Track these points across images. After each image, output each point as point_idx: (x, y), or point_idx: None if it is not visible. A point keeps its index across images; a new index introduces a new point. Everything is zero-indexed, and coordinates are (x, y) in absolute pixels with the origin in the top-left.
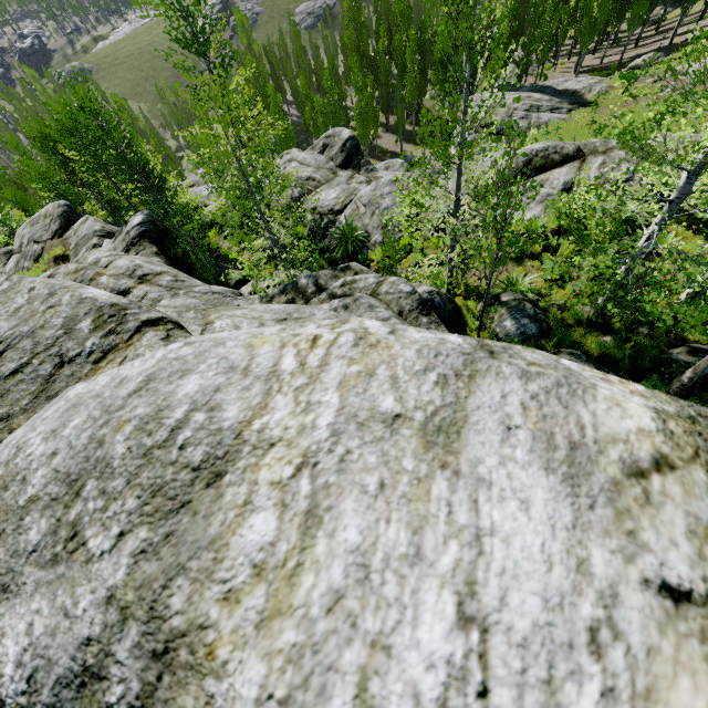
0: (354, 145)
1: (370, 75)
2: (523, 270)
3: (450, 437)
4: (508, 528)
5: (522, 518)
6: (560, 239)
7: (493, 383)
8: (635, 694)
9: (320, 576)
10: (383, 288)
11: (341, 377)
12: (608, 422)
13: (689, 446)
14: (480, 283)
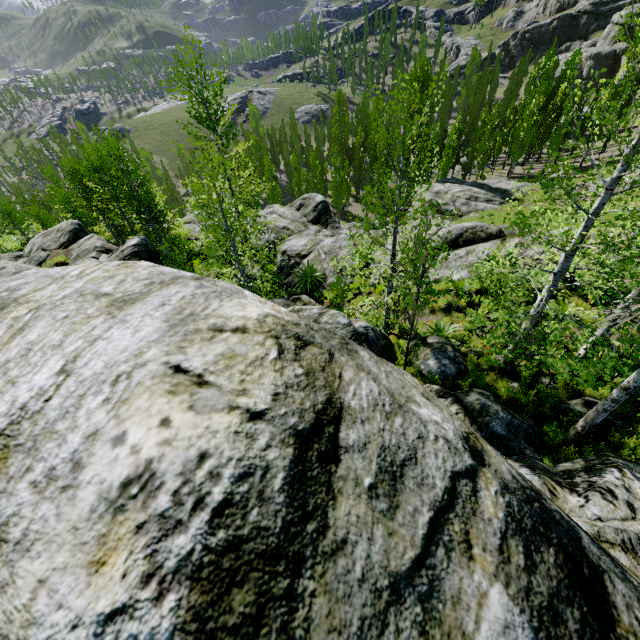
0: (325, 207)
1: (346, 160)
2: (450, 320)
3: (127, 304)
4: (117, 338)
5: (129, 336)
6: (482, 298)
7: (178, 287)
8: (119, 400)
9: (5, 355)
10: (324, 318)
11: (93, 277)
12: (227, 310)
13: (269, 328)
14: (405, 323)
